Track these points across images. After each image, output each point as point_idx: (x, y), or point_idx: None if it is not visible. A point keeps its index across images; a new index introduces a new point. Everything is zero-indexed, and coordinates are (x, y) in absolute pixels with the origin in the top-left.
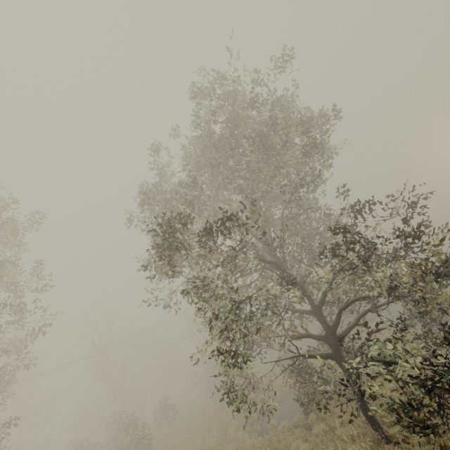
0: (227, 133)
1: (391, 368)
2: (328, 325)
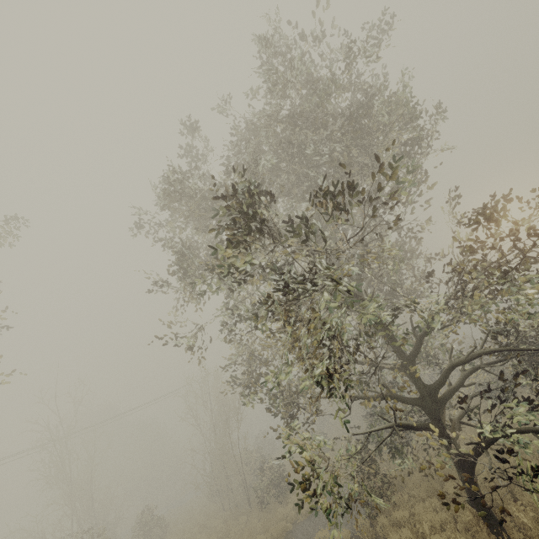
0: (307, 106)
1: (526, 439)
2: (424, 384)
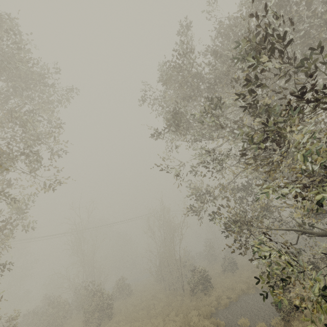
0: None
1: None
2: None
